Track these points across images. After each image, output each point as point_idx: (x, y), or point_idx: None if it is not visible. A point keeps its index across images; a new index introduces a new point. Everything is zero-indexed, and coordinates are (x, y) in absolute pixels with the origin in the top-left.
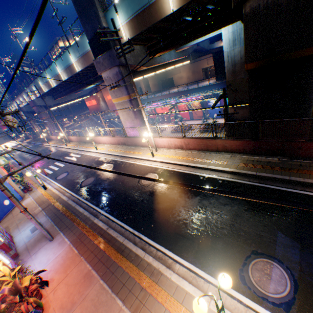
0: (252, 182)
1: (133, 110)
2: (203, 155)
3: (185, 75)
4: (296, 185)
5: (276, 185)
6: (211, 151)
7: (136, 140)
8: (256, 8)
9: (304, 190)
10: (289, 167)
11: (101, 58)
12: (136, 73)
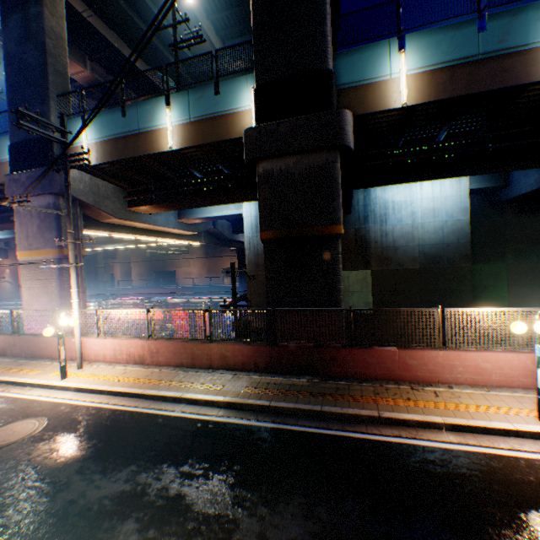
0: (262, 421)
1: (51, 266)
2: (183, 375)
3: (196, 271)
4: (333, 421)
5: (301, 423)
6: (199, 368)
7: (39, 342)
8: (270, 170)
9: (345, 429)
10: (322, 391)
11: (25, 175)
12: (96, 223)
